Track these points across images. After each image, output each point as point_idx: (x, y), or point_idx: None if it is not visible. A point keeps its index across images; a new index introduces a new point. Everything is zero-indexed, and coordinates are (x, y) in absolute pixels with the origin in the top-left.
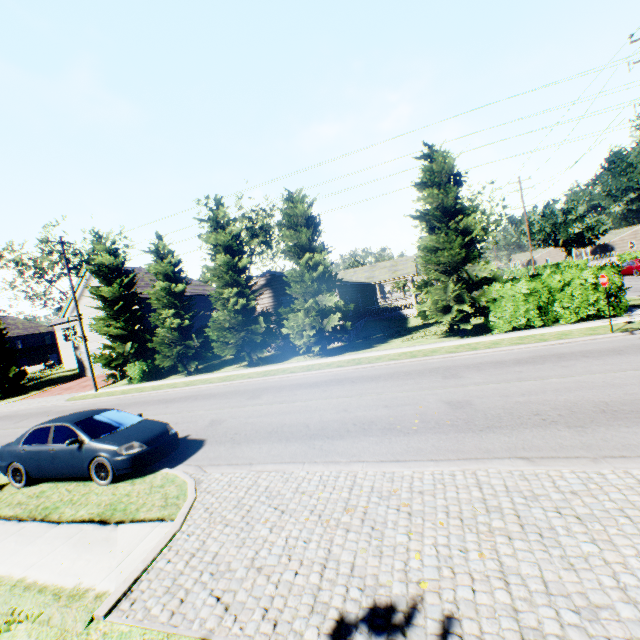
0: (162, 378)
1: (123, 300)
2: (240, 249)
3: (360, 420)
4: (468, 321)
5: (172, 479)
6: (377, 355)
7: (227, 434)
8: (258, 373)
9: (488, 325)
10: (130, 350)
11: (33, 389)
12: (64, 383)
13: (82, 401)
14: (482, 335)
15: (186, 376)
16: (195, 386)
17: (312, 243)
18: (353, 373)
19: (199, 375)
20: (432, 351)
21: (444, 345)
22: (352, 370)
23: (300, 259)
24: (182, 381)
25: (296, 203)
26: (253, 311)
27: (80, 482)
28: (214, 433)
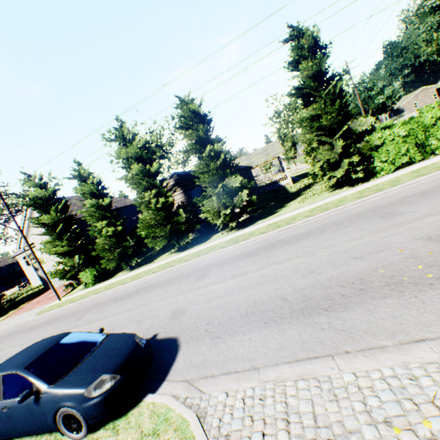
0: (111, 277)
1: (62, 223)
2: (149, 157)
3: (343, 280)
4: (357, 171)
5: (164, 416)
6: (289, 216)
7: (198, 326)
8: (191, 255)
9: (374, 170)
10: (79, 261)
11: (10, 309)
12: (34, 298)
13: (49, 312)
14: (369, 180)
15: (130, 271)
16: (141, 278)
17: (209, 137)
18: (280, 235)
19: (141, 268)
20: (339, 201)
21: (344, 195)
22: (276, 233)
23: (201, 154)
24: (128, 276)
25: (188, 105)
26: (172, 206)
27: (50, 435)
28: (183, 327)
